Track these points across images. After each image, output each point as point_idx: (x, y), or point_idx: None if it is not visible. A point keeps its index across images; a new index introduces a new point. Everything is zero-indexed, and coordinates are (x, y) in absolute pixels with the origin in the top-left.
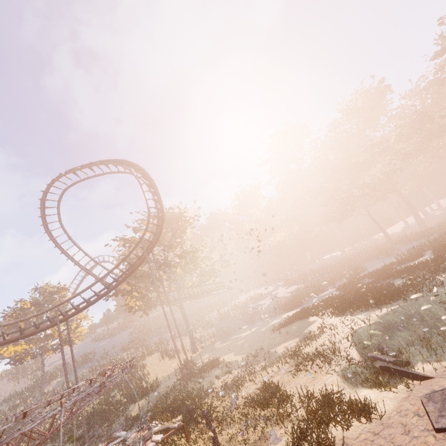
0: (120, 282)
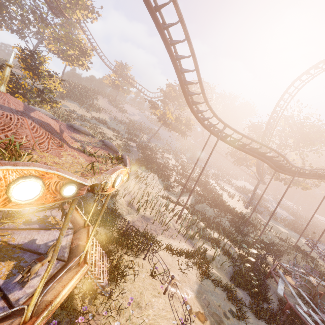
0: (321, 179)
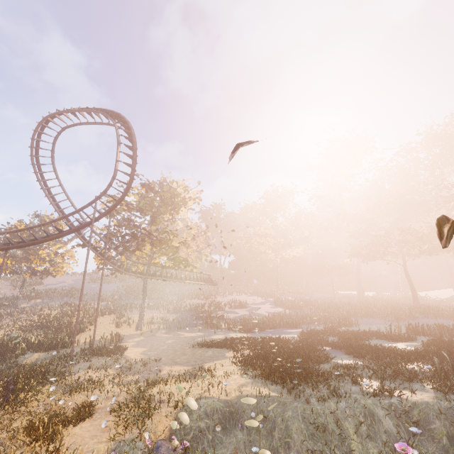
0: (63, 234)
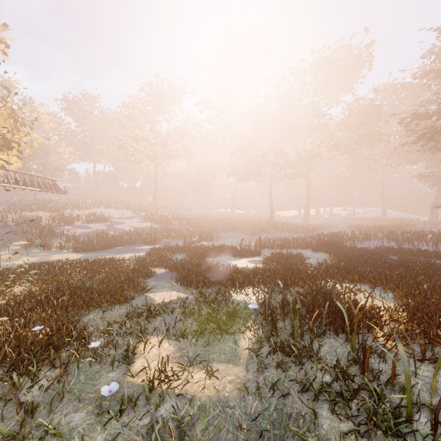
0: None
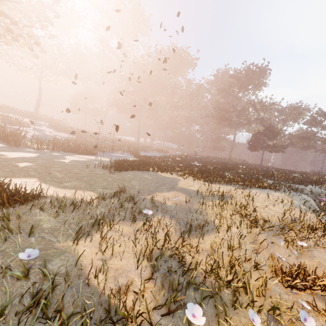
0: None
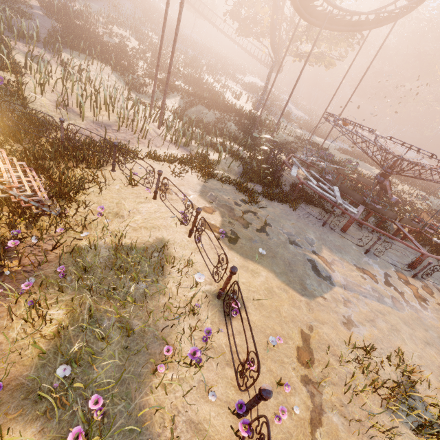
0: (354, 30)
